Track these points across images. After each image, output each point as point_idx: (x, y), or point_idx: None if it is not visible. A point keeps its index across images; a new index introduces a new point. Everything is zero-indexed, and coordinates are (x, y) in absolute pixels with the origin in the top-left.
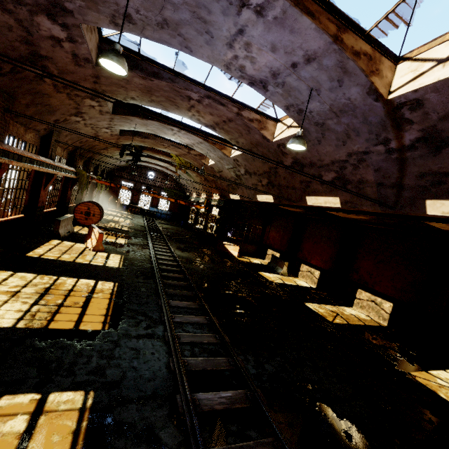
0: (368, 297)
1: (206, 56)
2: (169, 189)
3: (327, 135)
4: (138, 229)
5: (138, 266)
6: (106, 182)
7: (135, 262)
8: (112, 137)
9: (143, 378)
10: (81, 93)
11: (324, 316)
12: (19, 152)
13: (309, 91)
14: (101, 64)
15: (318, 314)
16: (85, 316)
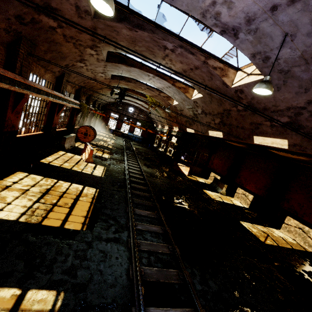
0: (296, 224)
1: (185, 4)
2: (142, 120)
3: (289, 82)
4: (118, 148)
5: (115, 176)
6: (100, 113)
7: (113, 173)
8: (106, 80)
9: (106, 283)
10: (83, 43)
11: (257, 235)
12: (38, 87)
13: (282, 37)
14: (91, 4)
15: (251, 233)
16: (71, 216)
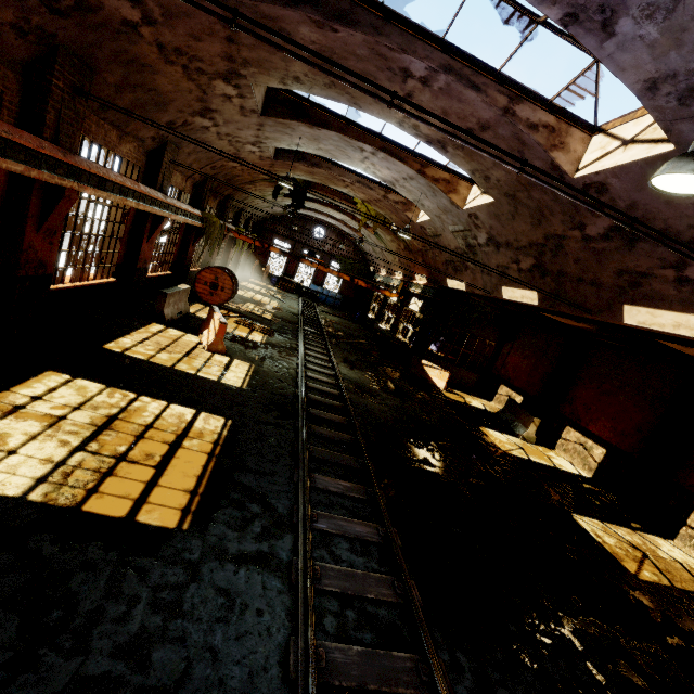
0: None
1: None
2: (344, 258)
3: None
4: (287, 319)
5: (273, 389)
6: (248, 238)
7: (271, 379)
8: (262, 161)
9: (225, 689)
10: (207, 67)
11: (617, 555)
12: (101, 172)
13: None
14: None
15: (603, 550)
16: (156, 490)
